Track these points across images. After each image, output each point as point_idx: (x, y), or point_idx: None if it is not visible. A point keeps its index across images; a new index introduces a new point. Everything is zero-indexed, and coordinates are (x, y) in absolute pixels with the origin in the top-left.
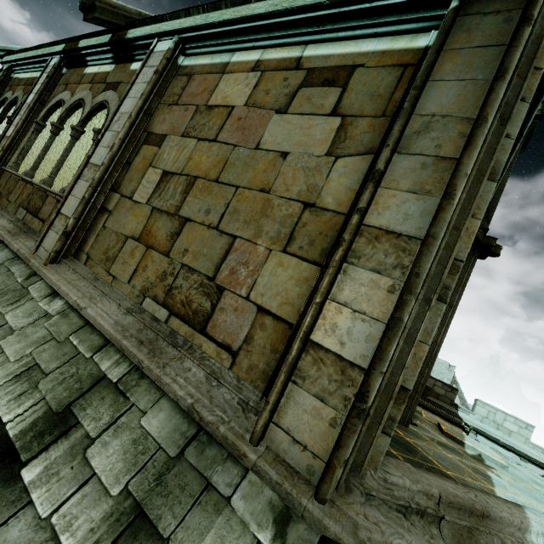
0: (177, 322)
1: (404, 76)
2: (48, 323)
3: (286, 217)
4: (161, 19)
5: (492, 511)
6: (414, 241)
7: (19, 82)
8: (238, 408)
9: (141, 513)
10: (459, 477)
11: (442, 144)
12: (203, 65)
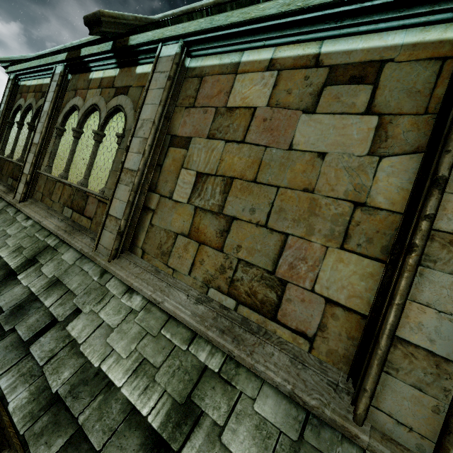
0: (246, 310)
1: (443, 70)
2: (137, 319)
3: (337, 216)
4: (163, 24)
5: None
6: None
7: (28, 89)
8: (329, 389)
9: None
10: None
11: None
12: (212, 66)
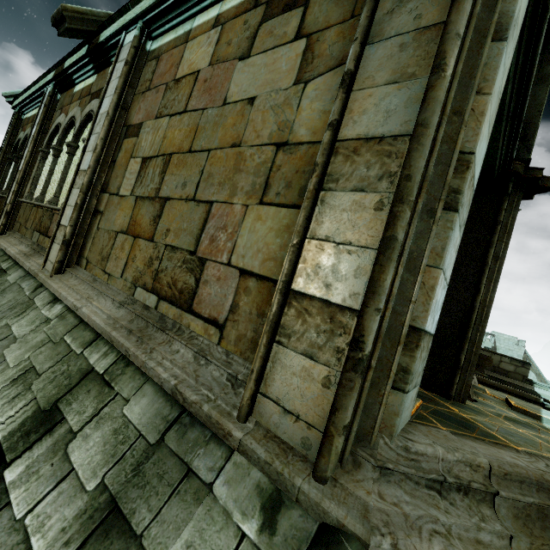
0: (165, 306)
1: None
2: (47, 327)
3: (260, 165)
4: (125, 10)
5: None
6: (400, 140)
7: (28, 120)
8: (227, 384)
9: (115, 508)
10: (534, 452)
11: (422, 13)
12: (169, 42)
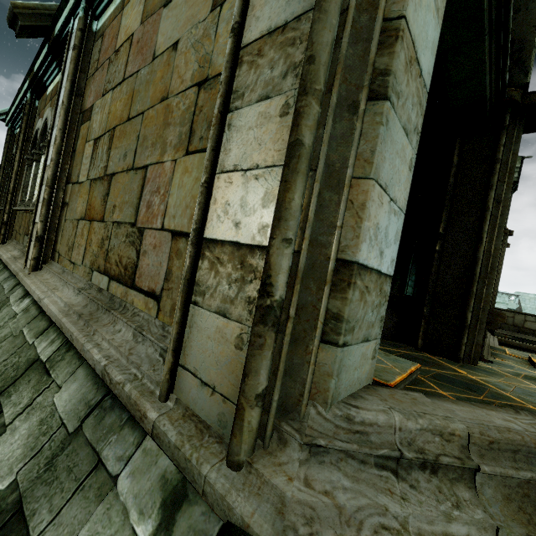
0: (114, 285)
1: None
2: (12, 322)
3: (184, 112)
4: None
5: None
6: (304, 19)
7: None
8: (159, 360)
9: (20, 510)
10: None
11: None
12: (110, 16)
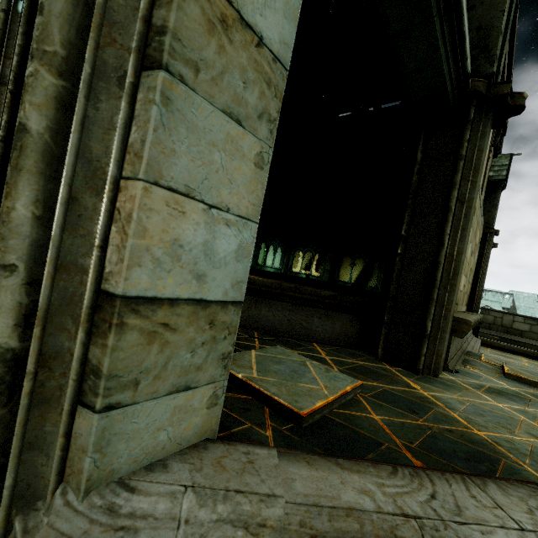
0: None
1: None
2: None
3: None
4: None
5: (456, 536)
6: None
7: None
8: None
9: None
10: (502, 438)
11: None
12: None
